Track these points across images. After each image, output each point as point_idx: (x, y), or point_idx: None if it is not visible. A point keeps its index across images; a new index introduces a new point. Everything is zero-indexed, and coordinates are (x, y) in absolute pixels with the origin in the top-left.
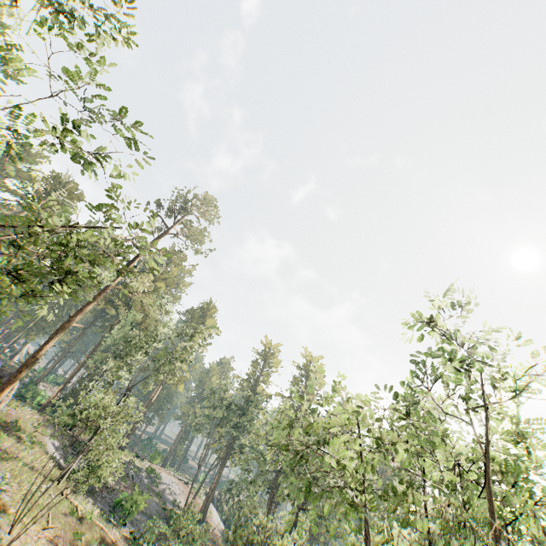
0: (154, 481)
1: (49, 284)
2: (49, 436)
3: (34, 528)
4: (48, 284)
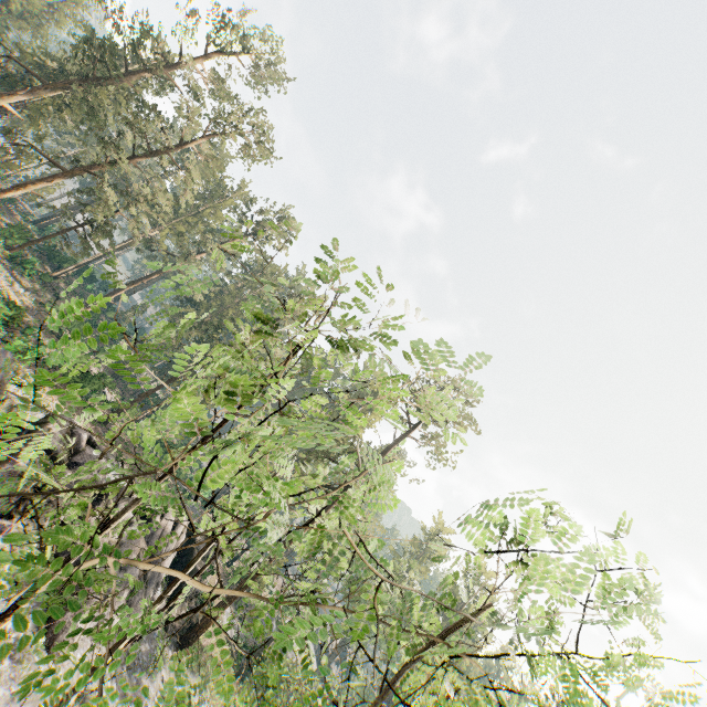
0: None
1: None
2: None
3: None
4: None
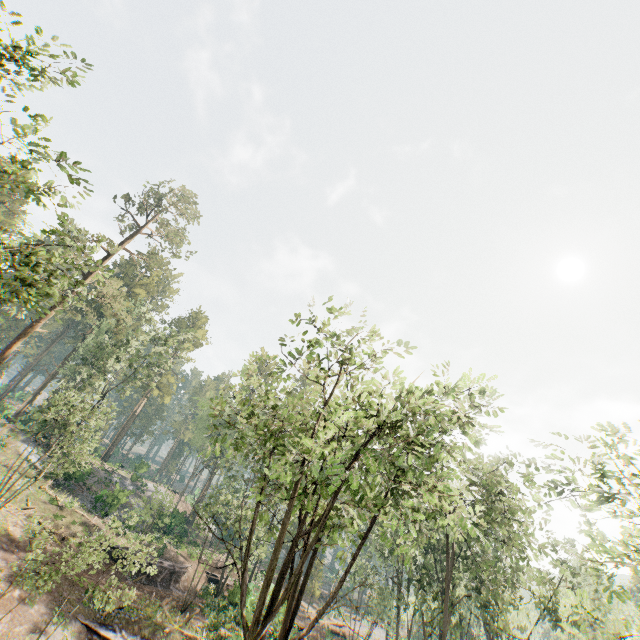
0: (140, 487)
1: (7, 285)
2: (22, 442)
3: (15, 508)
4: (7, 285)
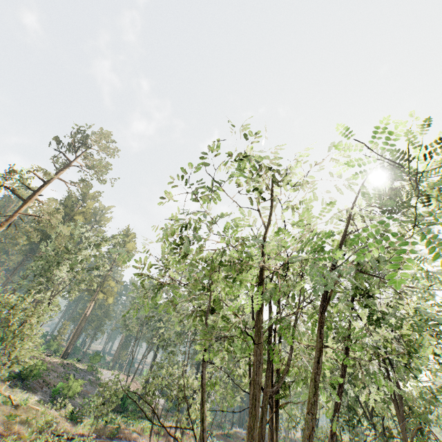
0: (95, 376)
1: None
2: None
3: None
4: None
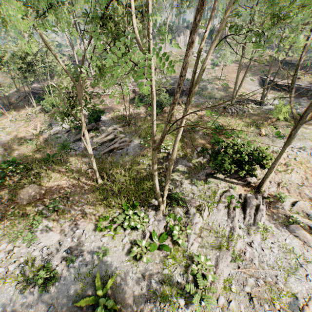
0: None
1: None
2: None
3: None
4: None
